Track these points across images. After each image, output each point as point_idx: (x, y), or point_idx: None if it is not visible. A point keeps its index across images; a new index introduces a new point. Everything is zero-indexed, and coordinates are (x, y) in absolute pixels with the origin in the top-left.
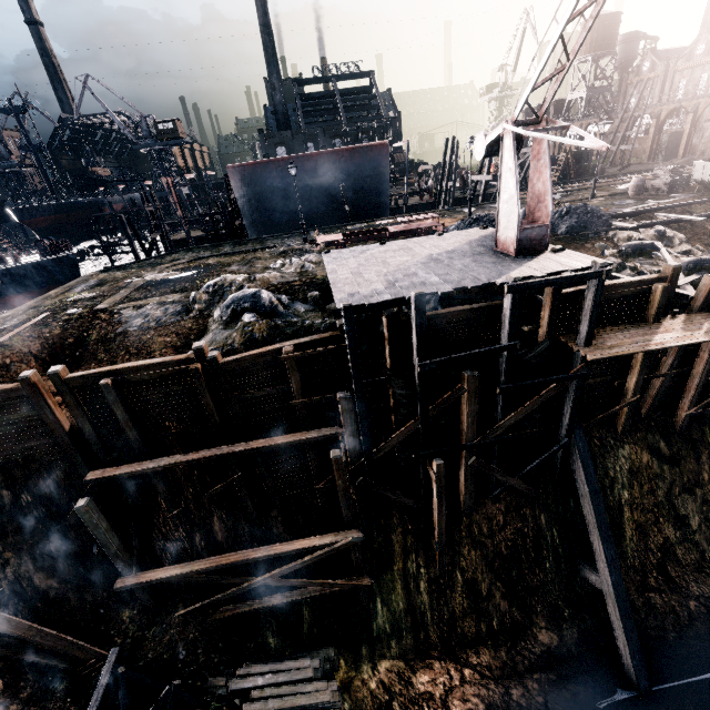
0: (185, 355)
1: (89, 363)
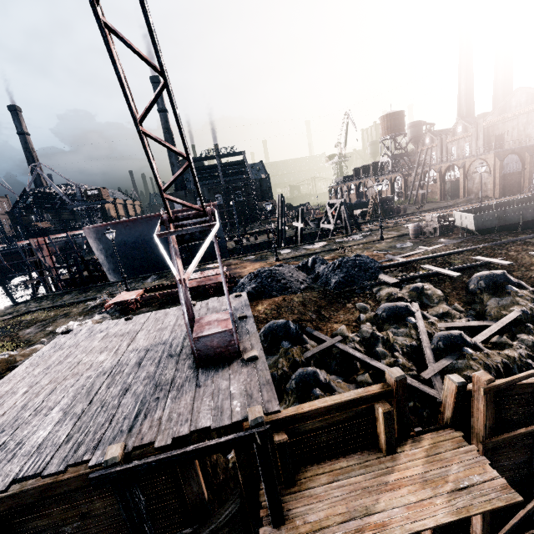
0: None
1: None
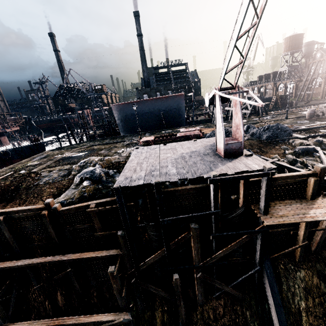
0: (42, 205)
1: (17, 199)
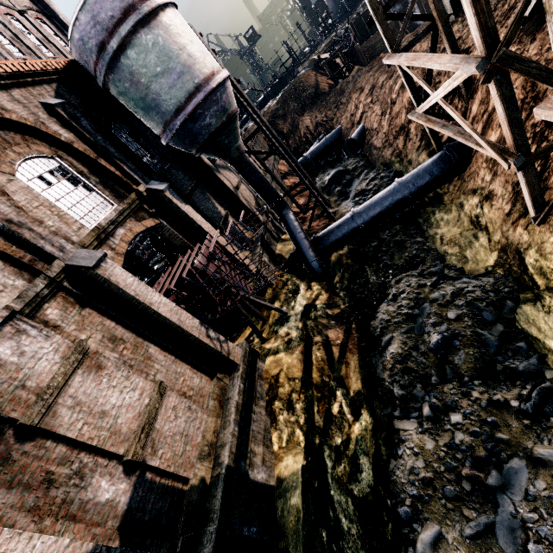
0: None
1: None
